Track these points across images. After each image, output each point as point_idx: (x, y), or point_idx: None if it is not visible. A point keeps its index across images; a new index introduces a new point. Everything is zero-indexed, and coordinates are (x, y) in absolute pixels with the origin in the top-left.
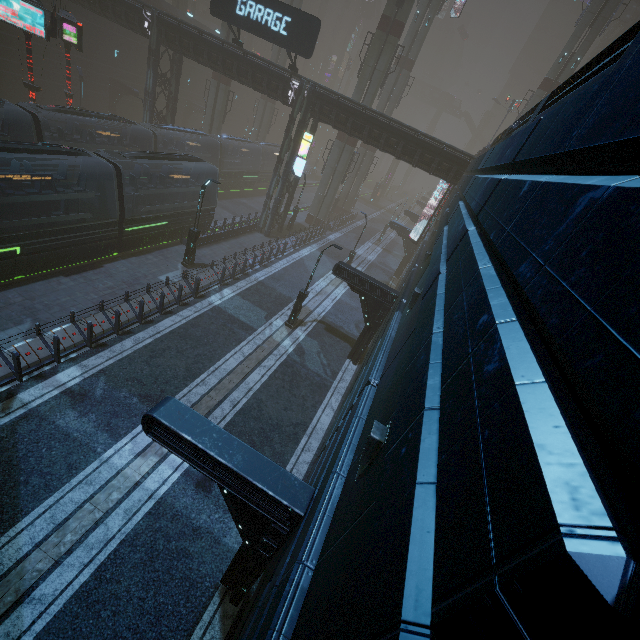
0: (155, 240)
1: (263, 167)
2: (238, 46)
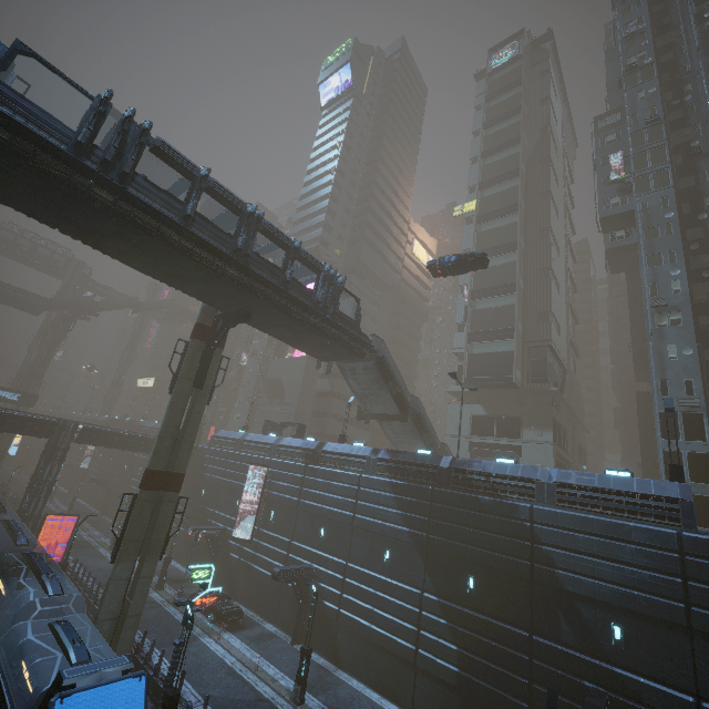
0: None
1: None
2: None
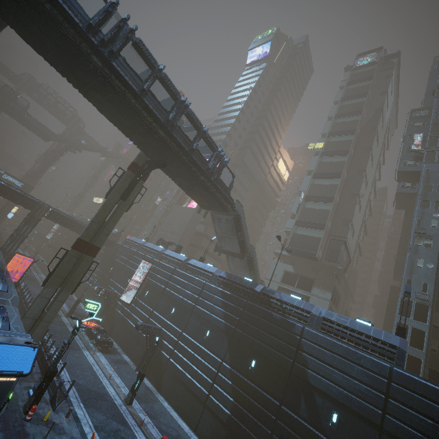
0: None
1: None
2: None
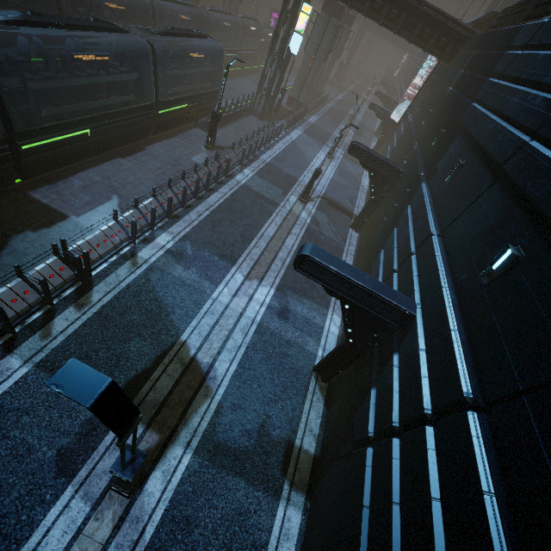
0: (176, 123)
1: (241, 44)
2: None
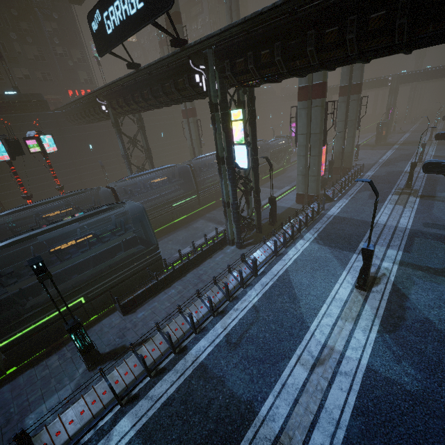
0: None
1: None
2: (136, 69)
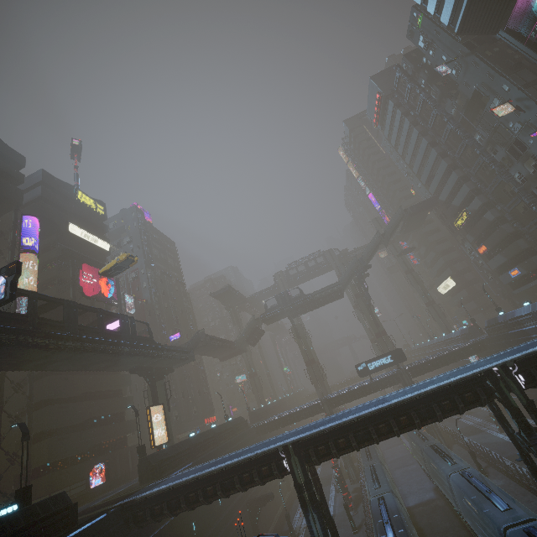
0: None
1: None
2: (371, 380)
